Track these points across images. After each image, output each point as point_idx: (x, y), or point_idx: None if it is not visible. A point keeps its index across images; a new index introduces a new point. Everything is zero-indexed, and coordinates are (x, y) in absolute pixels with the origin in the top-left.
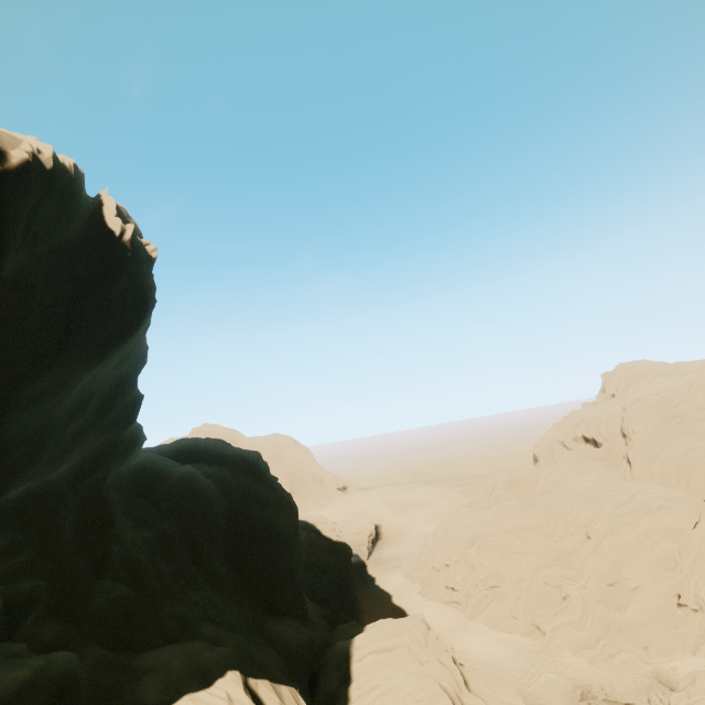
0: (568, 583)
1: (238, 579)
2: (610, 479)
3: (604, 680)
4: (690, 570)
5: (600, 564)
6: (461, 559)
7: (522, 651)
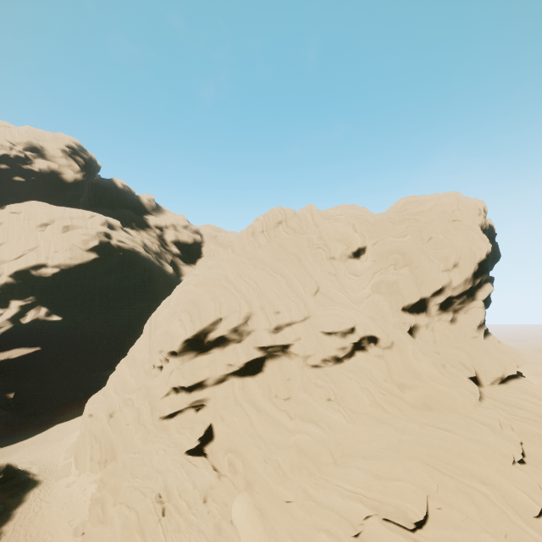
0: None
1: None
2: None
3: None
4: None
5: None
6: None
7: None
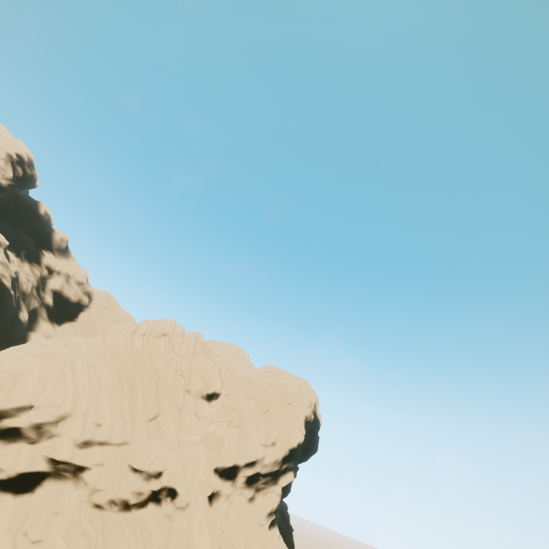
0: None
1: None
2: None
3: None
4: None
5: None
6: None
7: None
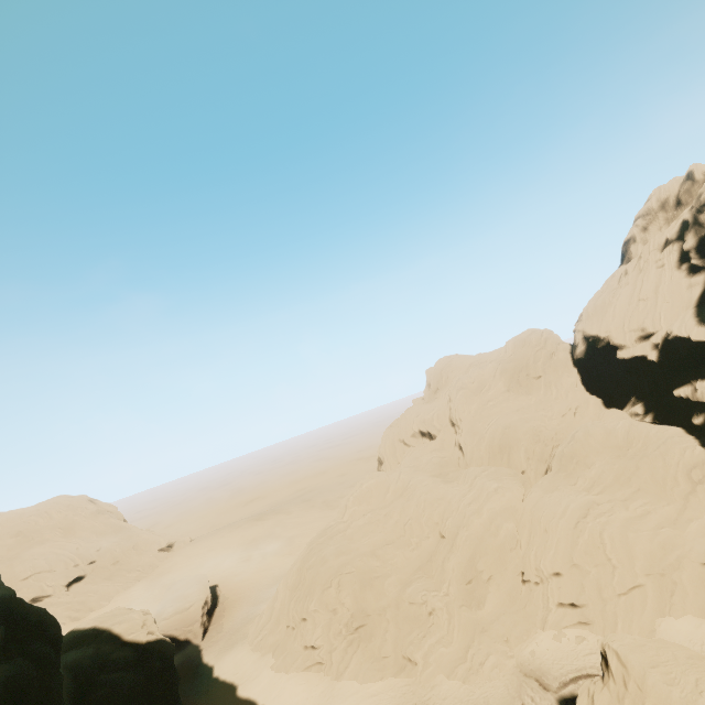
0: (432, 595)
1: None
2: (449, 469)
3: (480, 698)
4: (527, 544)
5: (458, 564)
6: (319, 606)
7: (398, 698)
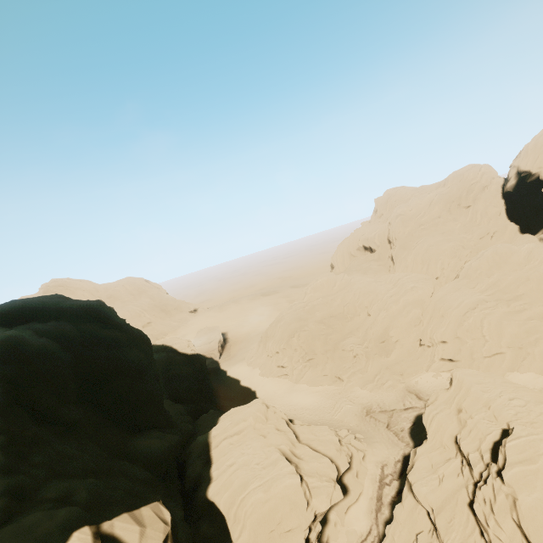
0: (357, 347)
1: (97, 416)
2: (381, 273)
3: (379, 399)
4: (427, 323)
5: (377, 331)
6: (286, 346)
7: (330, 395)
